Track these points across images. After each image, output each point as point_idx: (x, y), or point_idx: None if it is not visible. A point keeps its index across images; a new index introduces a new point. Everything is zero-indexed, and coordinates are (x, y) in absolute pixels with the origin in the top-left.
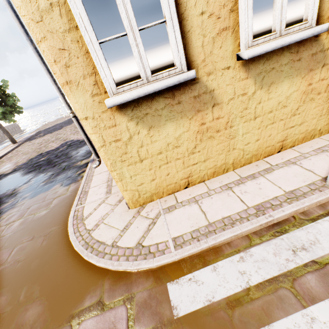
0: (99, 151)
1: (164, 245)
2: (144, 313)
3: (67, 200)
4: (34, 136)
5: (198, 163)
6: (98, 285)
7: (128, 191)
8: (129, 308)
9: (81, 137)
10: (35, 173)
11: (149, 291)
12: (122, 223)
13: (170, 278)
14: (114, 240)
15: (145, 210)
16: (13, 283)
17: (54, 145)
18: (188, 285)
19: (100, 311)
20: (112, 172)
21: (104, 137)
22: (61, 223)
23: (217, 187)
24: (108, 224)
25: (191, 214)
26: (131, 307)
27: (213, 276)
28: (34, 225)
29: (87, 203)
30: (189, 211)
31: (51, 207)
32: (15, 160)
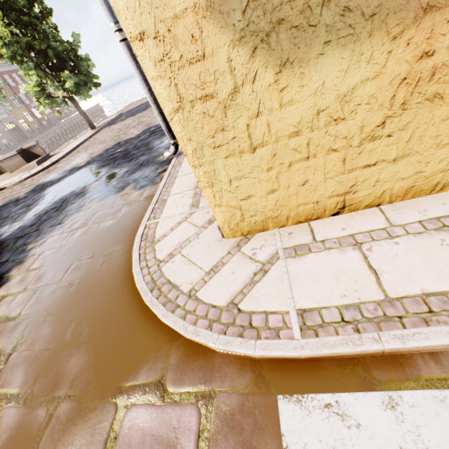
0: (172, 121)
1: (279, 319)
2: (228, 437)
3: (138, 210)
4: (115, 120)
5: (377, 163)
6: (161, 354)
7: (223, 207)
8: (204, 416)
9: None
10: (108, 168)
11: (242, 397)
12: (208, 261)
13: (286, 388)
14: (193, 286)
15: (251, 245)
16: (62, 312)
17: (134, 132)
18: (323, 417)
19: (158, 399)
20: (195, 169)
21: (179, 88)
22: (127, 242)
23: (412, 221)
24: (188, 258)
25: (343, 270)
26: (206, 415)
27: (385, 420)
28: (97, 238)
29: (162, 218)
30: (339, 262)
31: (118, 217)
32: (90, 150)
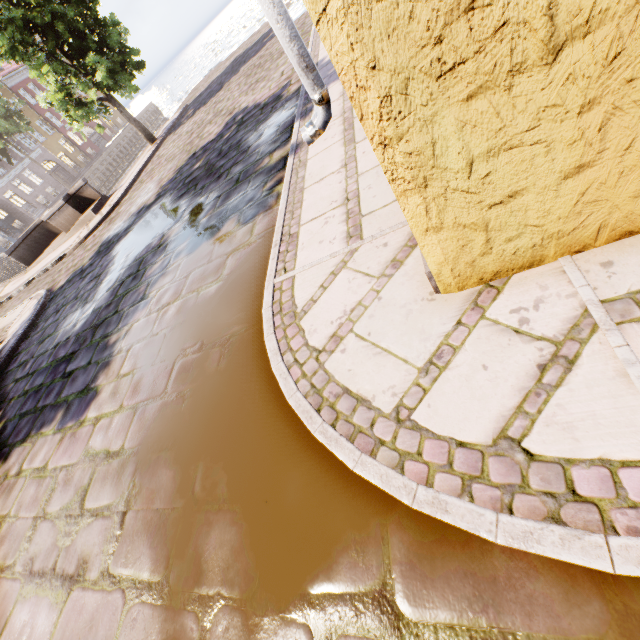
0: (324, 20)
1: None
2: None
3: (253, 260)
4: (179, 120)
5: None
6: (368, 535)
7: (446, 232)
8: None
9: (262, 96)
10: (188, 198)
11: None
12: (417, 344)
13: None
14: (399, 400)
15: (507, 302)
16: (180, 445)
17: (213, 131)
18: None
19: (389, 633)
20: (384, 152)
21: None
22: (249, 319)
23: None
24: (371, 341)
25: None
26: None
27: None
28: (200, 317)
29: (299, 268)
30: None
31: (224, 277)
32: (157, 176)
